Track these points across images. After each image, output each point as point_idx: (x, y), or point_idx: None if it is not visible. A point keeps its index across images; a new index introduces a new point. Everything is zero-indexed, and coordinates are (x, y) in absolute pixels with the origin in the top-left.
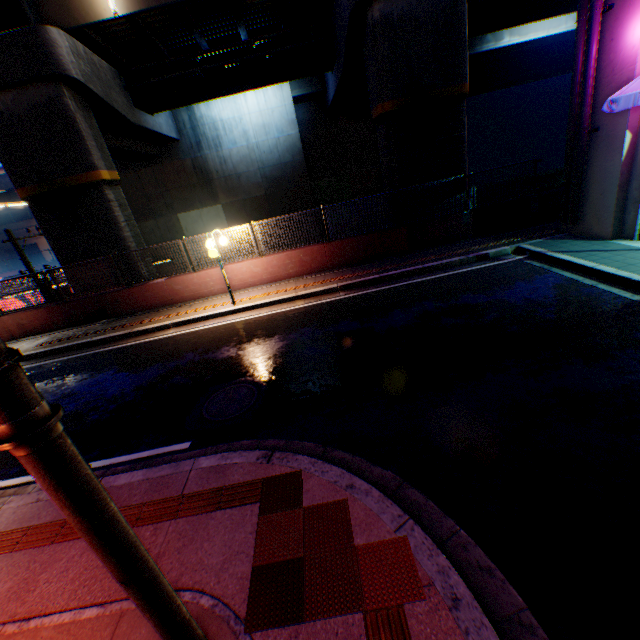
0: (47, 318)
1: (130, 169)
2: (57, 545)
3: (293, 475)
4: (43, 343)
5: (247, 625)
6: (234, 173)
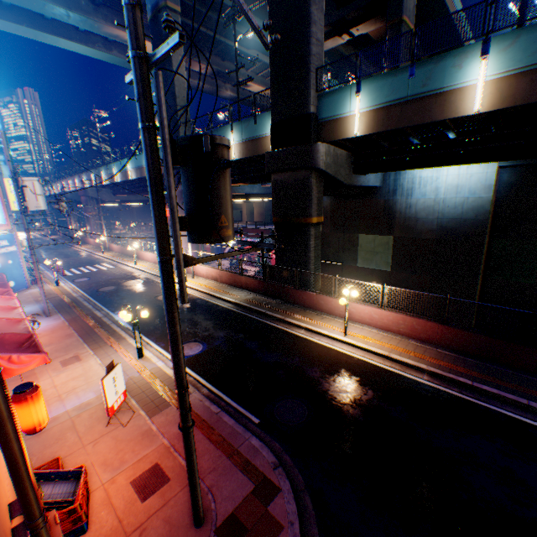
0: (256, 285)
1: (341, 198)
2: (195, 428)
3: (276, 487)
4: (248, 299)
5: (215, 529)
6: (413, 216)
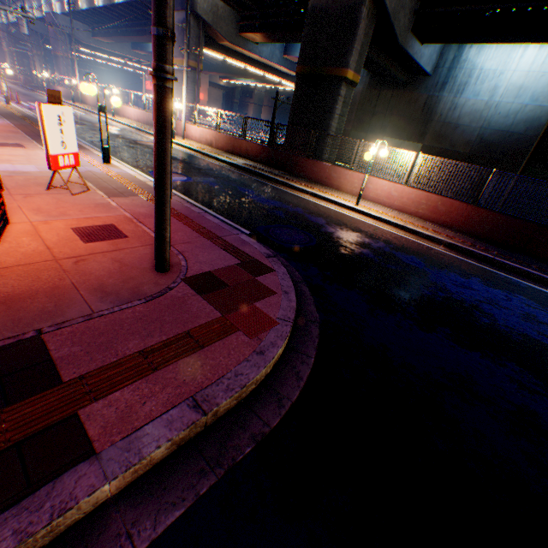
0: (259, 153)
1: (377, 87)
2: None
3: (268, 268)
4: (247, 164)
5: (184, 278)
6: (454, 122)
